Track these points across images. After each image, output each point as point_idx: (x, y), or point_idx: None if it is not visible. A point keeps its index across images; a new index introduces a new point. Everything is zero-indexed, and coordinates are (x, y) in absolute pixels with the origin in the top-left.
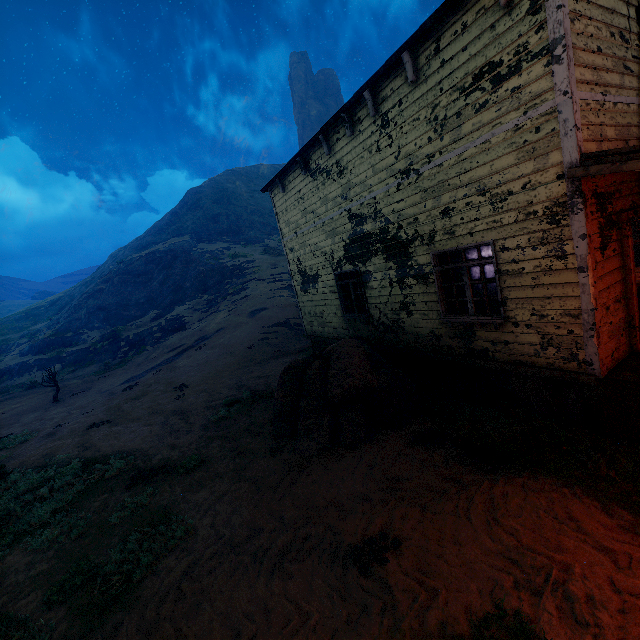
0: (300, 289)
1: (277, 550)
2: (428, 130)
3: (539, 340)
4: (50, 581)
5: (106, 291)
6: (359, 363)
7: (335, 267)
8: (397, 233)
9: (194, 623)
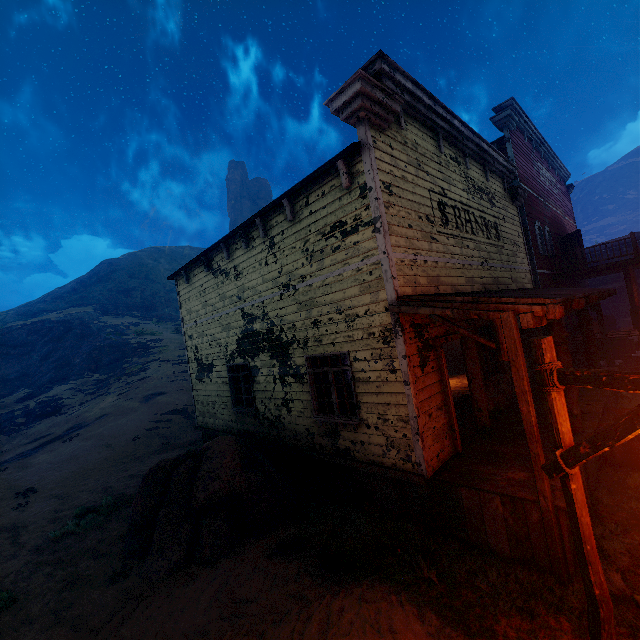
0: (195, 377)
1: None
2: (302, 257)
3: (385, 441)
4: None
5: None
6: (230, 463)
7: (228, 359)
8: (280, 335)
9: None
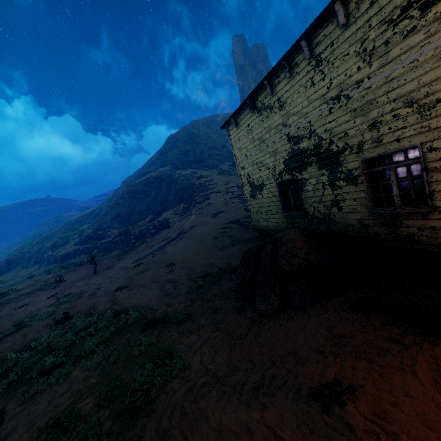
0: (249, 196)
1: (251, 385)
2: (357, 61)
3: None
4: (98, 390)
5: (121, 204)
6: (302, 247)
7: (277, 177)
8: (329, 147)
9: (196, 434)
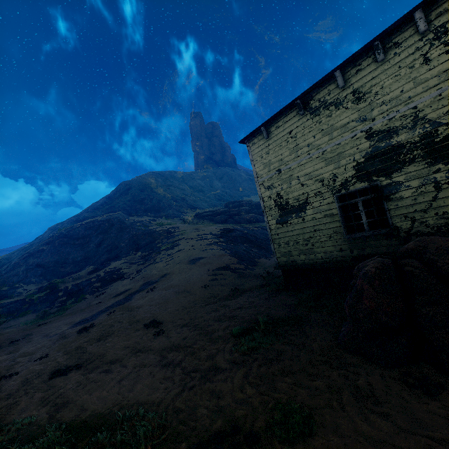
0: (276, 222)
1: None
2: None
3: None
4: None
5: (46, 251)
6: None
7: (337, 189)
8: None
9: None
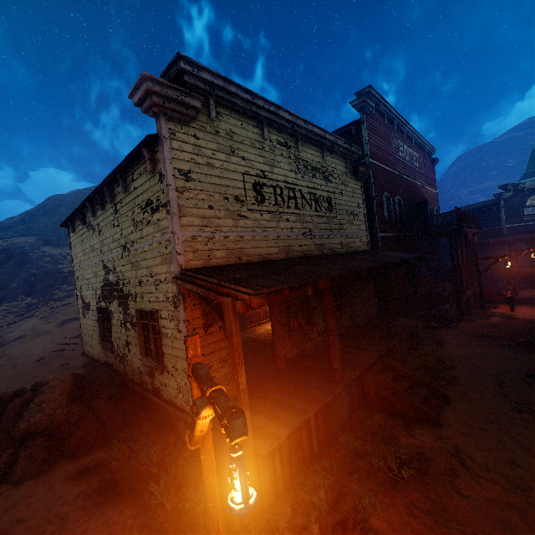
0: (81, 312)
1: None
2: (132, 225)
3: (177, 386)
4: None
5: None
6: (57, 398)
7: (98, 301)
8: (122, 288)
9: None
